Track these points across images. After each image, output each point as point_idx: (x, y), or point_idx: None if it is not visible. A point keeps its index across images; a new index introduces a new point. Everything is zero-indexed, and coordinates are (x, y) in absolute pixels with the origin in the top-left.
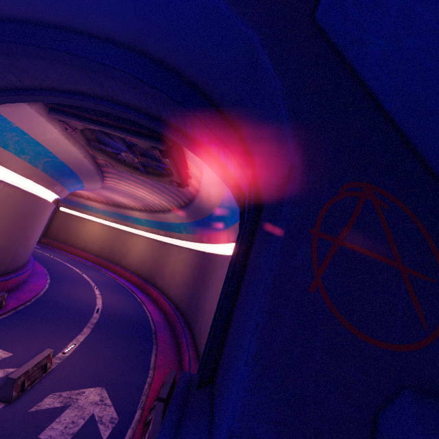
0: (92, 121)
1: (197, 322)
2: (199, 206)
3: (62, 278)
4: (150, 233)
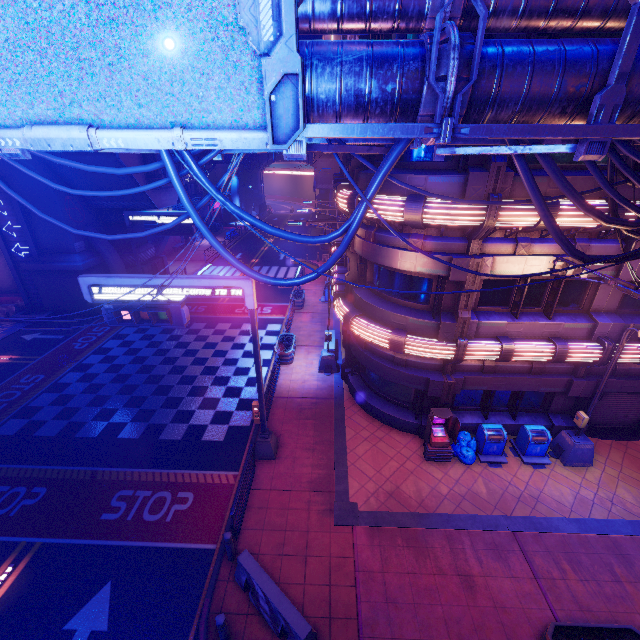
0: None
1: None
2: None
3: None
4: None
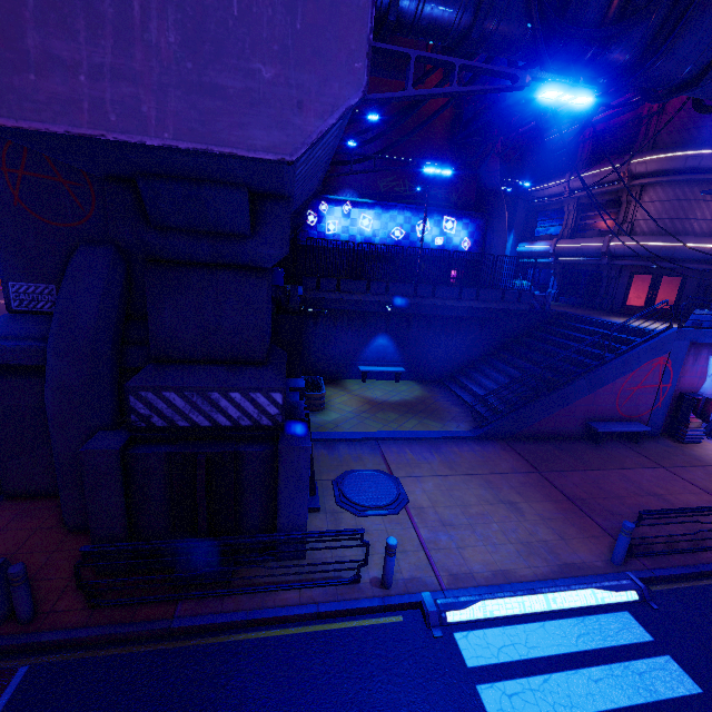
0: None
1: None
2: None
3: None
4: None
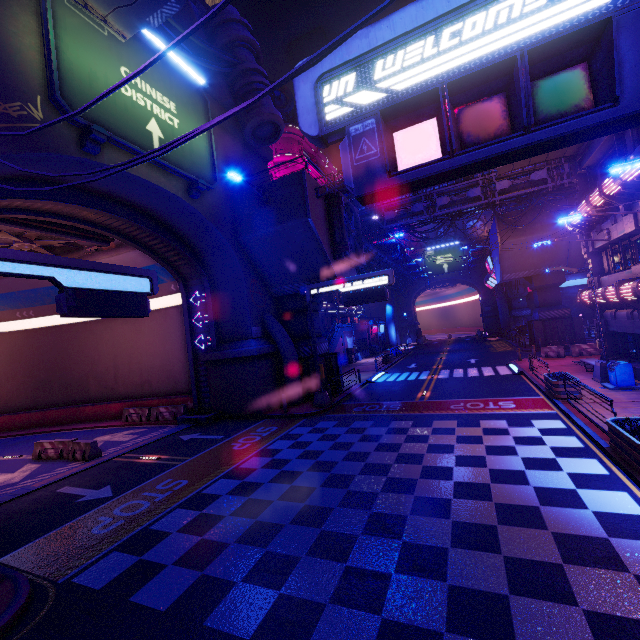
0: (41, 228)
1: (90, 388)
2: None
3: None
4: None
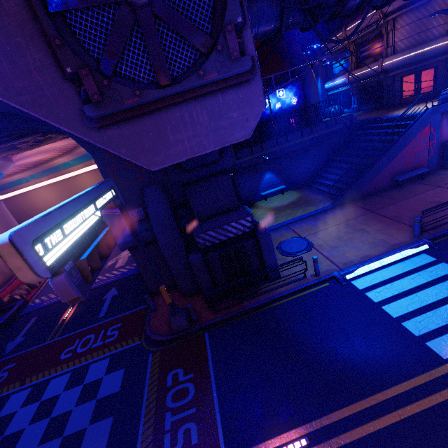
0: None
1: None
2: None
3: None
4: (86, 167)
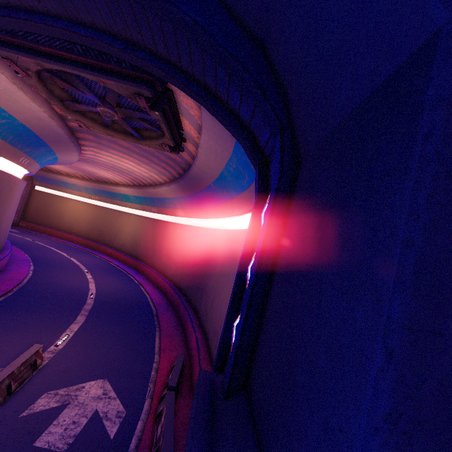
0: (49, 56)
1: (202, 301)
2: (196, 175)
3: (47, 264)
4: (141, 211)
